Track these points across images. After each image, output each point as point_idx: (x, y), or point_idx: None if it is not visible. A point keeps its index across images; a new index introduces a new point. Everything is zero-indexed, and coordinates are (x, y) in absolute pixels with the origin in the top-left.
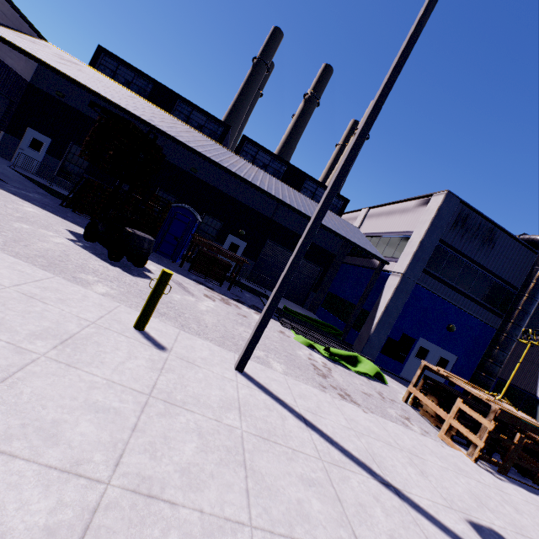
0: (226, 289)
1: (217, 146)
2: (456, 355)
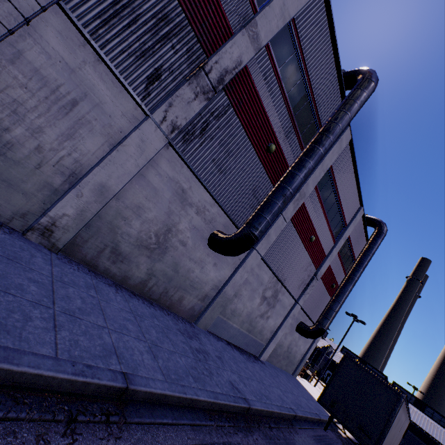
0: None
1: None
2: None
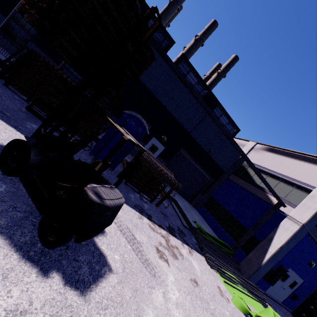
0: (154, 203)
1: None
2: (303, 280)
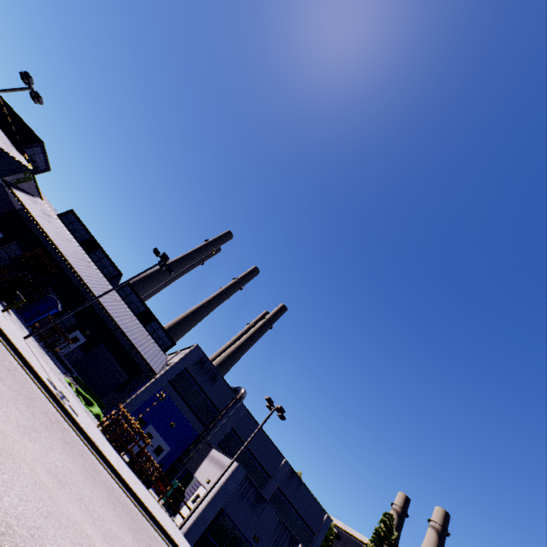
0: (47, 351)
1: (102, 280)
2: (170, 447)
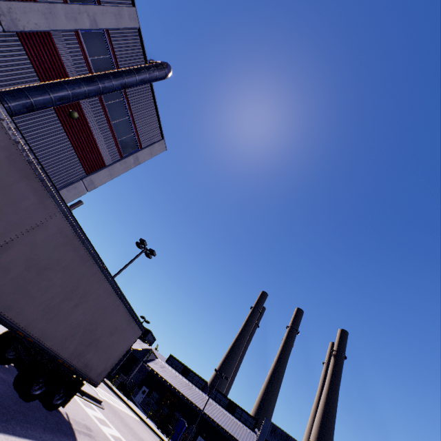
0: None
1: (199, 393)
2: None
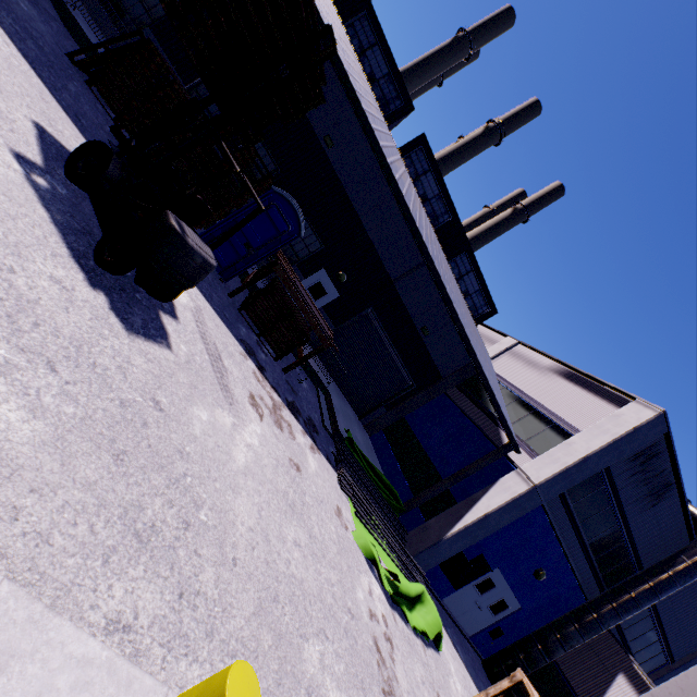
0: (282, 367)
1: (387, 130)
2: (521, 605)
